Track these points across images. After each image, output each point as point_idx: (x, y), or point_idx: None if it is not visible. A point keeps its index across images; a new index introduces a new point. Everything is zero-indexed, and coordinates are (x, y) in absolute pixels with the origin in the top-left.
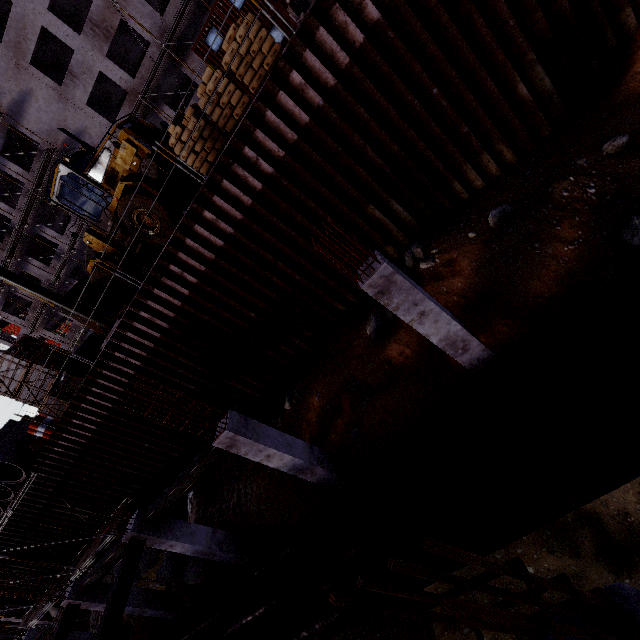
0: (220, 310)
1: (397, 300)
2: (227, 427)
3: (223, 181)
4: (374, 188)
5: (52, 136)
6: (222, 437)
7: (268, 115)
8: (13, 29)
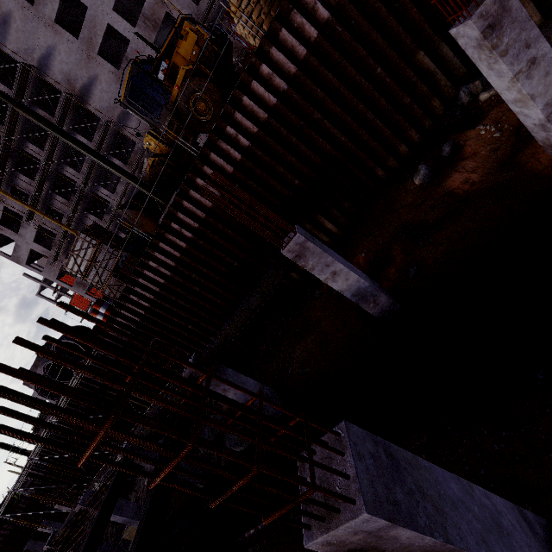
0: (267, 177)
1: (507, 39)
2: (298, 231)
3: (282, 30)
4: (425, 31)
5: (110, 111)
6: (292, 243)
7: None
8: (87, 28)
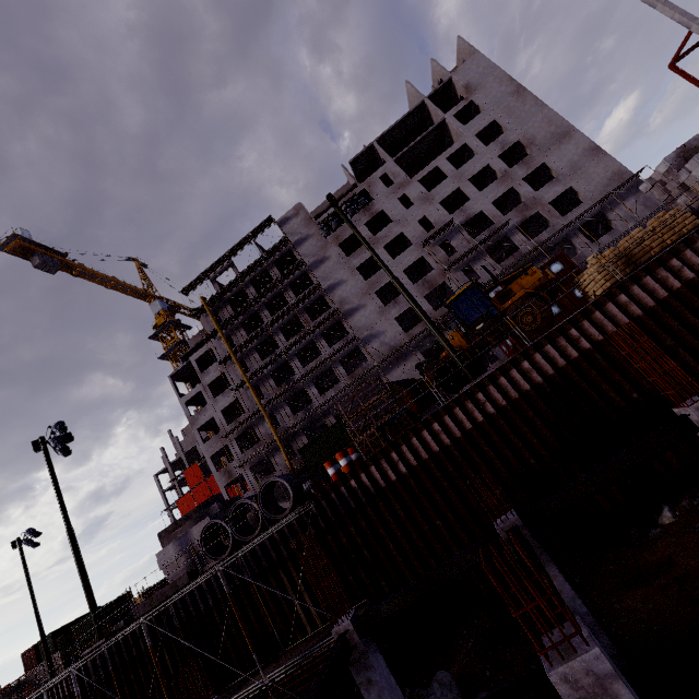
0: (601, 380)
1: None
2: None
3: (646, 277)
4: None
5: (360, 331)
6: None
7: (698, 243)
8: (377, 276)
